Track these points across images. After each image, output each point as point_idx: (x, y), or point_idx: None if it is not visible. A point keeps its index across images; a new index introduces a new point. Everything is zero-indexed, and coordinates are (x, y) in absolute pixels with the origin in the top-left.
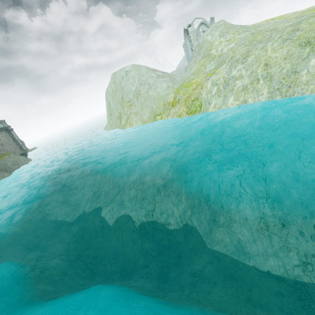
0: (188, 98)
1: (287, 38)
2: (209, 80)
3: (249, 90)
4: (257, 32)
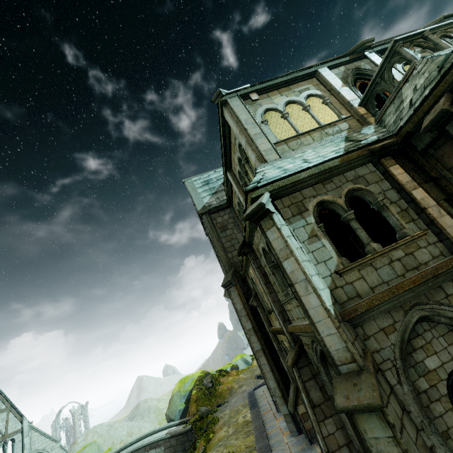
0: None
1: None
2: None
3: None
4: None
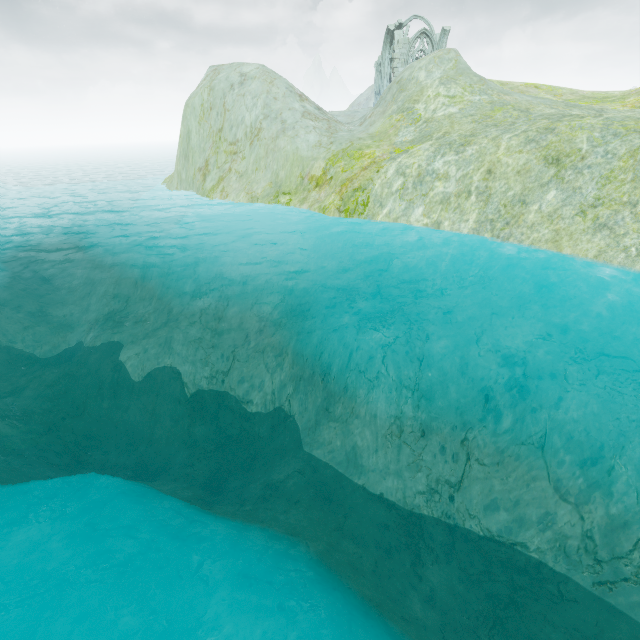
0: (348, 182)
1: (534, 139)
2: (395, 162)
3: (451, 205)
4: (500, 104)
